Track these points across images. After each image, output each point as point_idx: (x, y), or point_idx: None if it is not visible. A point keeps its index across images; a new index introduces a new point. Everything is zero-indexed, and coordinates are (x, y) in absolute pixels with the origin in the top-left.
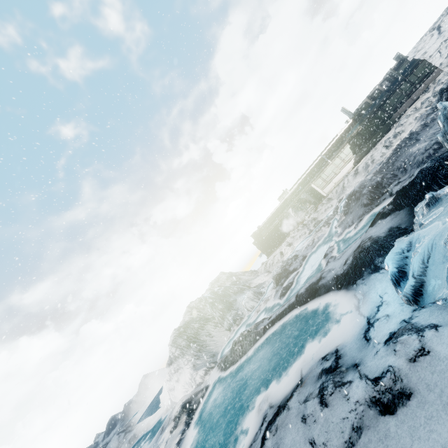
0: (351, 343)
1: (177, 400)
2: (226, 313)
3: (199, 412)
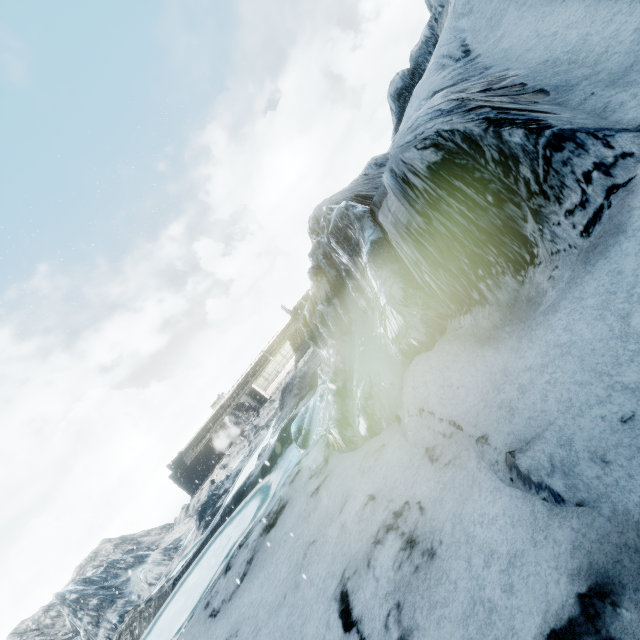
0: (263, 511)
1: None
2: (105, 611)
3: None
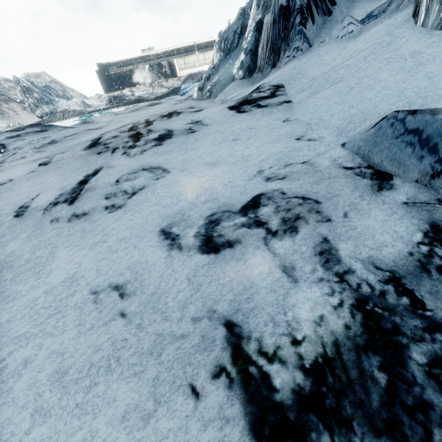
0: None
1: None
2: (43, 104)
3: None
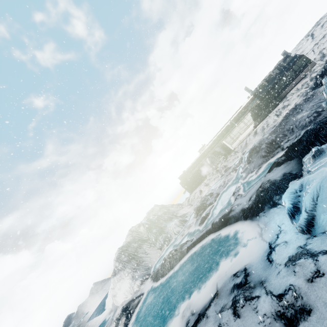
0: (257, 263)
1: (119, 304)
2: (158, 236)
3: (135, 315)
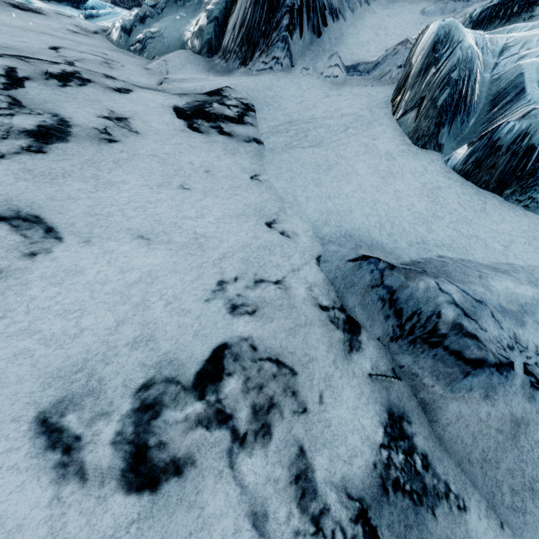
0: None
1: None
2: None
3: None
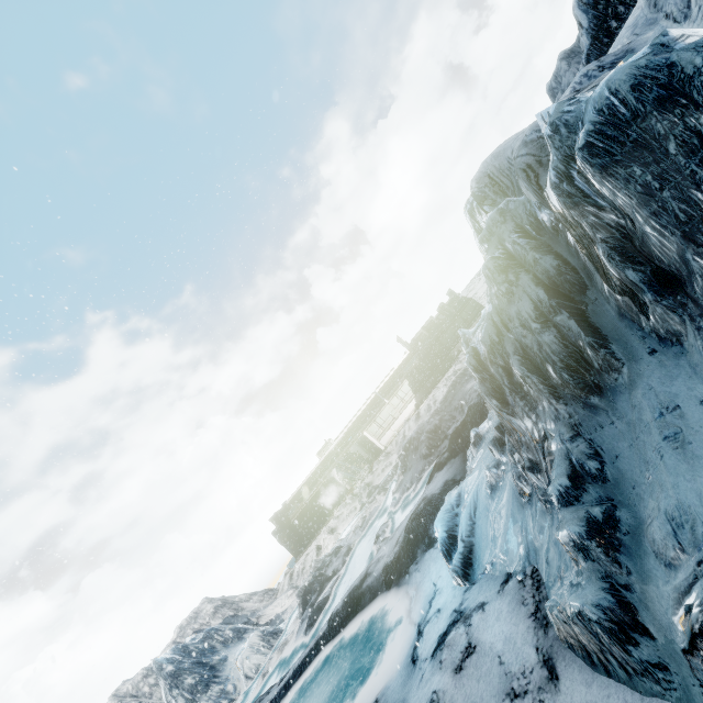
0: (396, 678)
1: None
2: (200, 696)
3: None
